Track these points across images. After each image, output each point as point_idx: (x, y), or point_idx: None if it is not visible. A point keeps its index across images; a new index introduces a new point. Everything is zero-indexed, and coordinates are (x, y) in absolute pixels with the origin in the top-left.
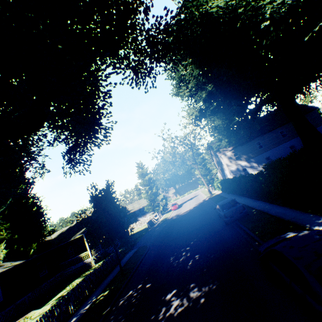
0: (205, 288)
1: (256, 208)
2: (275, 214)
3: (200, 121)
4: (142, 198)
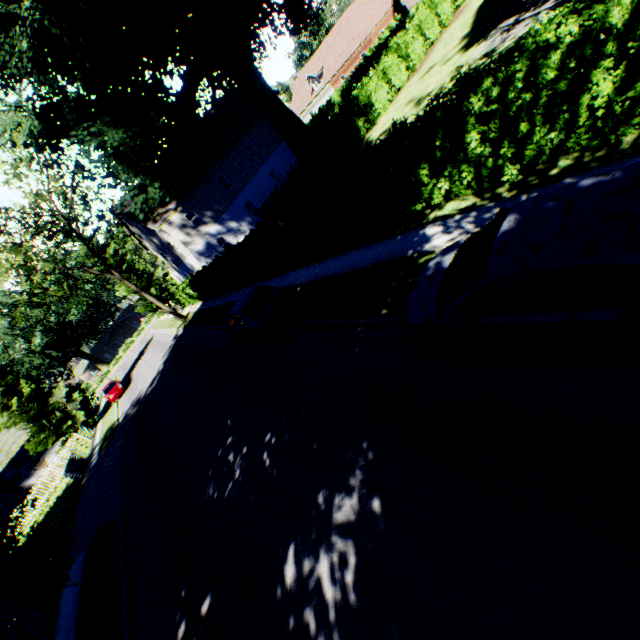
0: (356, 477)
1: (300, 282)
2: (343, 269)
3: (58, 148)
4: (1, 433)
